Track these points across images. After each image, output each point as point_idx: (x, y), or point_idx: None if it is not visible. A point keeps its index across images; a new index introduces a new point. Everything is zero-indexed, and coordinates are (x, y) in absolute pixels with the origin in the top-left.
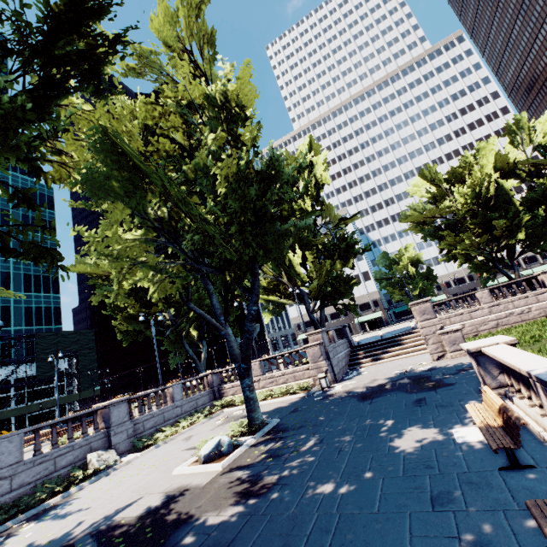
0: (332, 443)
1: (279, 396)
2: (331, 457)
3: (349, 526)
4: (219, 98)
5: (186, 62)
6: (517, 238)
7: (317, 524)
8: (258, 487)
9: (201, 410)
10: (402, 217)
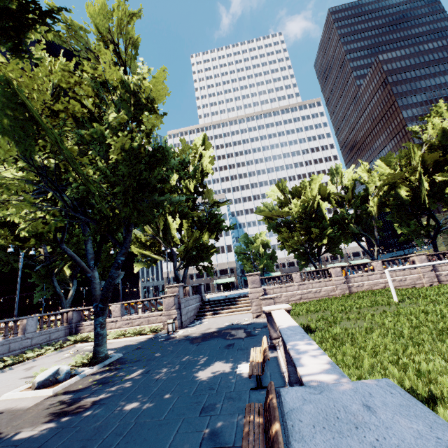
0: (155, 373)
1: (131, 335)
2: (149, 383)
3: (138, 430)
4: (132, 87)
5: (109, 51)
6: (322, 242)
7: (115, 430)
8: (79, 407)
9: (52, 343)
10: (258, 211)
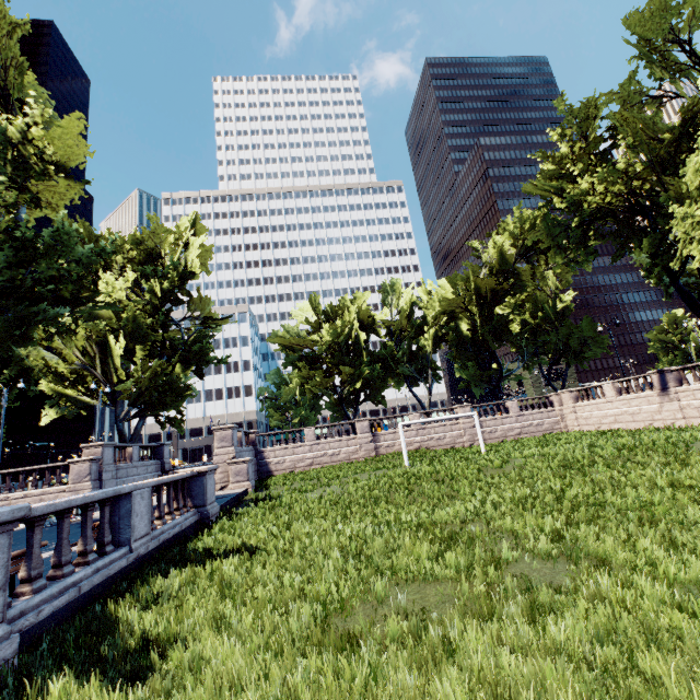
0: None
1: None
2: None
3: None
4: (8, 134)
5: None
6: (355, 385)
7: None
8: None
9: None
10: (272, 336)
